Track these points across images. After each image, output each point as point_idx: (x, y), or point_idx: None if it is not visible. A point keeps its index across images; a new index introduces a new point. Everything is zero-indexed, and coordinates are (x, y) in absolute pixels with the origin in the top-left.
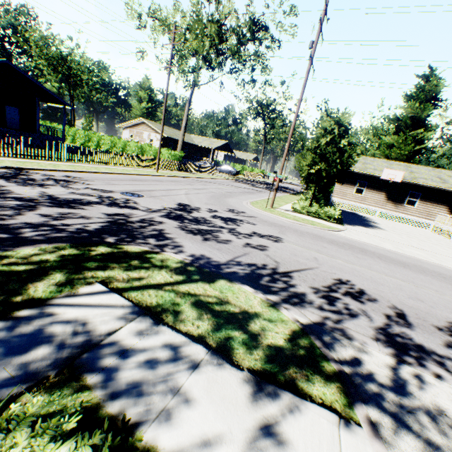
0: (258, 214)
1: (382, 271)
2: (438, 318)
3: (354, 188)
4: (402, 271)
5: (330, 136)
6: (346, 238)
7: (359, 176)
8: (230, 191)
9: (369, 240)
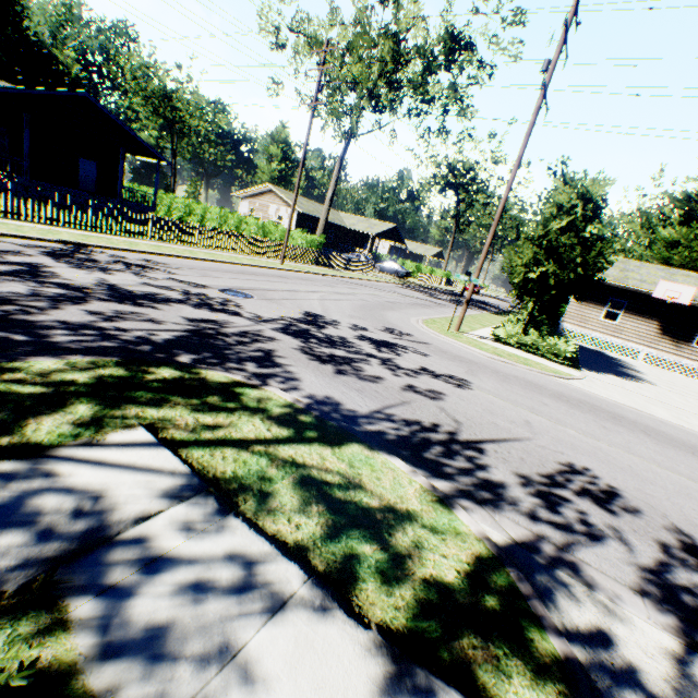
0: (433, 339)
1: (651, 457)
2: None
3: (602, 311)
4: (689, 461)
5: (568, 218)
6: (584, 392)
7: (613, 290)
8: (392, 301)
9: (627, 400)
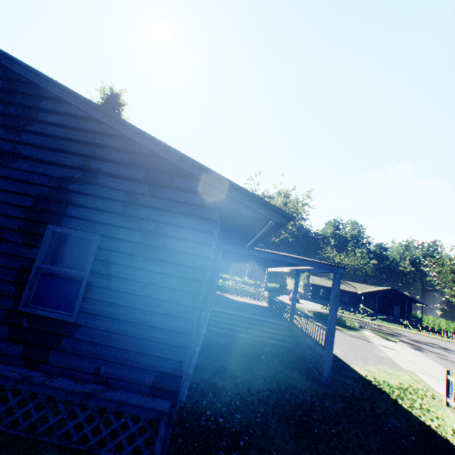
0: None
1: None
2: (453, 360)
3: None
4: None
5: None
6: None
7: None
8: None
9: None
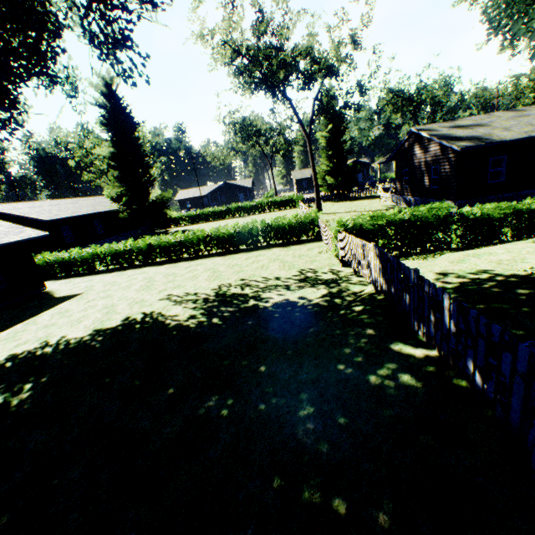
0: None
1: None
2: None
3: None
4: None
5: None
6: None
7: None
8: None
9: None
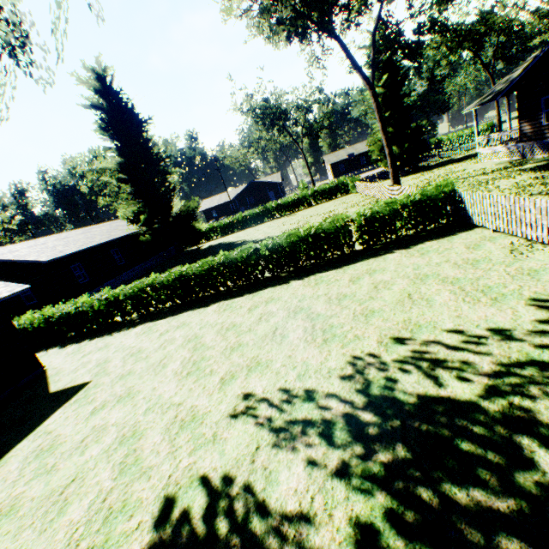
0: None
1: None
2: None
3: None
4: None
5: None
6: None
7: None
8: None
9: None
